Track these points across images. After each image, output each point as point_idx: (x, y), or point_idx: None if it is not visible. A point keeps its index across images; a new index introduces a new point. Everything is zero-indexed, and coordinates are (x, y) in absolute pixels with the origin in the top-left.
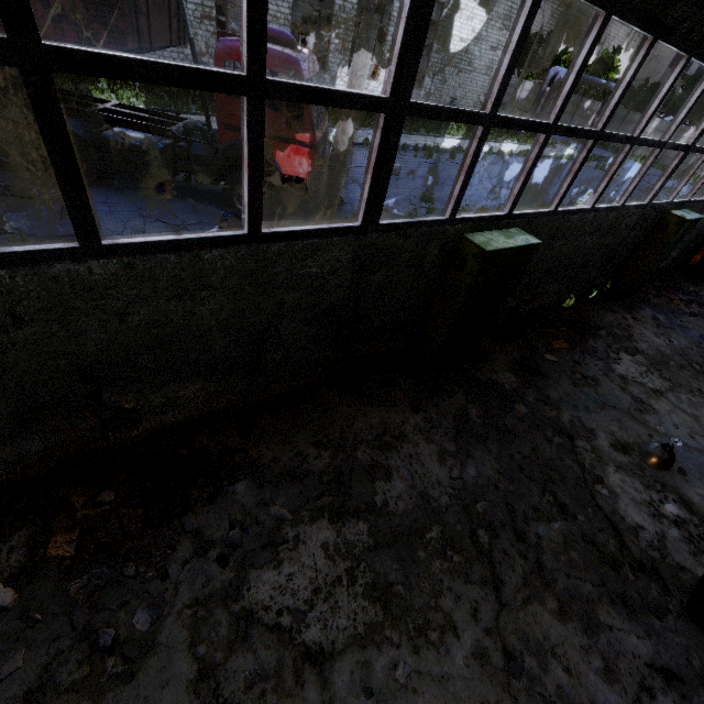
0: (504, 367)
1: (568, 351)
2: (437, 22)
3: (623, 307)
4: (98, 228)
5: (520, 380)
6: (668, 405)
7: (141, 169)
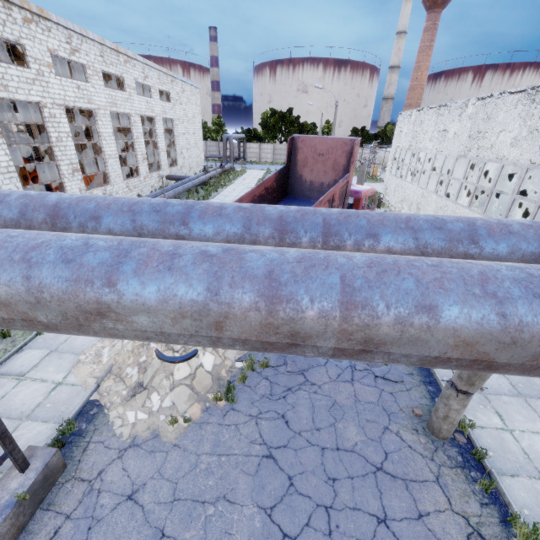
0: None
1: None
2: (172, 129)
3: None
4: None
5: None
6: None
7: None
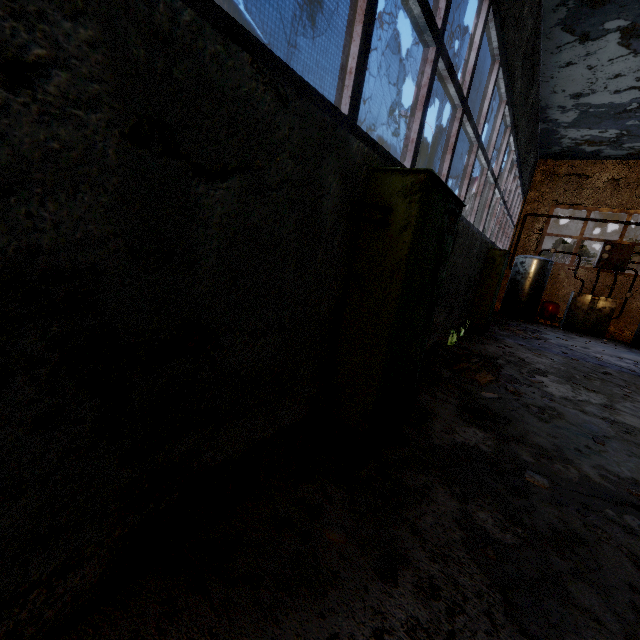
0: (456, 420)
1: (496, 383)
2: None
3: (490, 340)
4: None
5: (489, 432)
6: (633, 418)
7: None
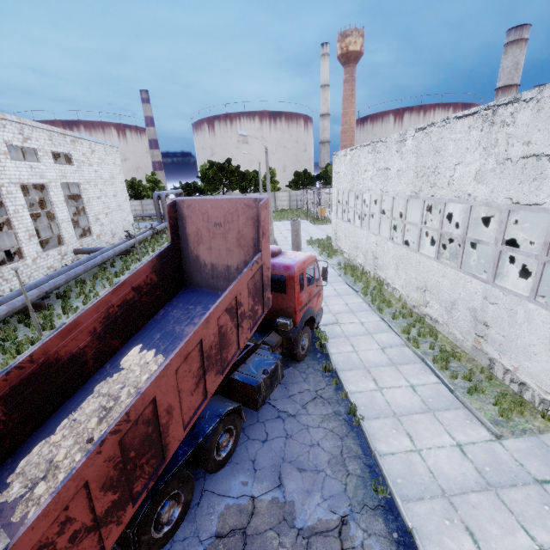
0: None
1: None
2: (79, 194)
3: None
4: (321, 445)
5: None
6: None
7: (274, 385)
